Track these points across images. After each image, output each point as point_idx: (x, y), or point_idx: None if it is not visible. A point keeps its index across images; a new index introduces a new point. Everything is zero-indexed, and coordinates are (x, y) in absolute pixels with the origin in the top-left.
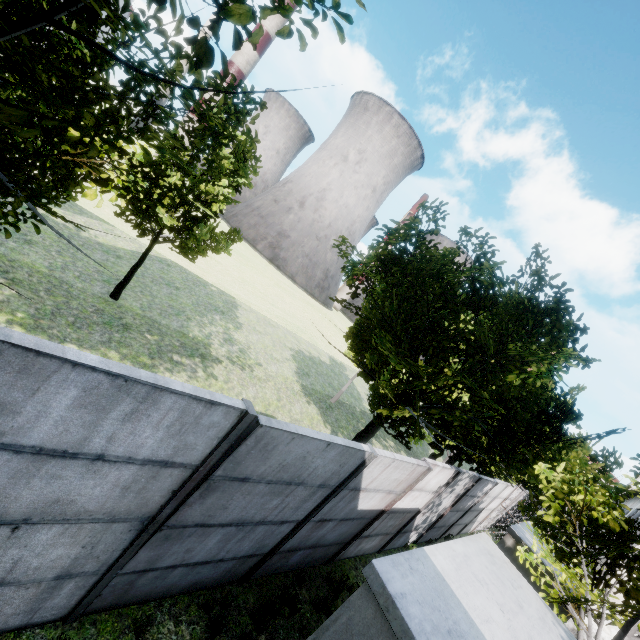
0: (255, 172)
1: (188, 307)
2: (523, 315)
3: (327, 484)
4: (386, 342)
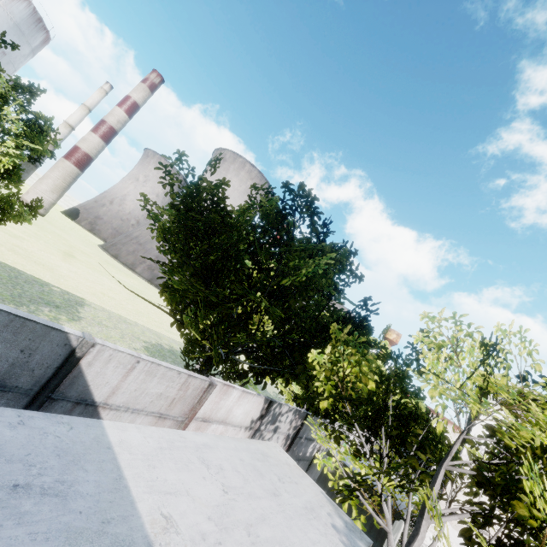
0: (56, 145)
1: (1, 296)
2: (291, 231)
3: (11, 385)
4: (177, 273)
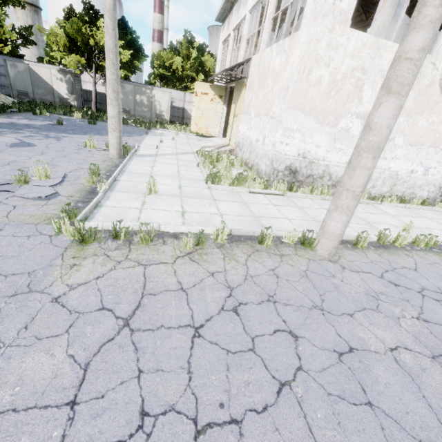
0: None
1: None
2: None
3: None
4: None
